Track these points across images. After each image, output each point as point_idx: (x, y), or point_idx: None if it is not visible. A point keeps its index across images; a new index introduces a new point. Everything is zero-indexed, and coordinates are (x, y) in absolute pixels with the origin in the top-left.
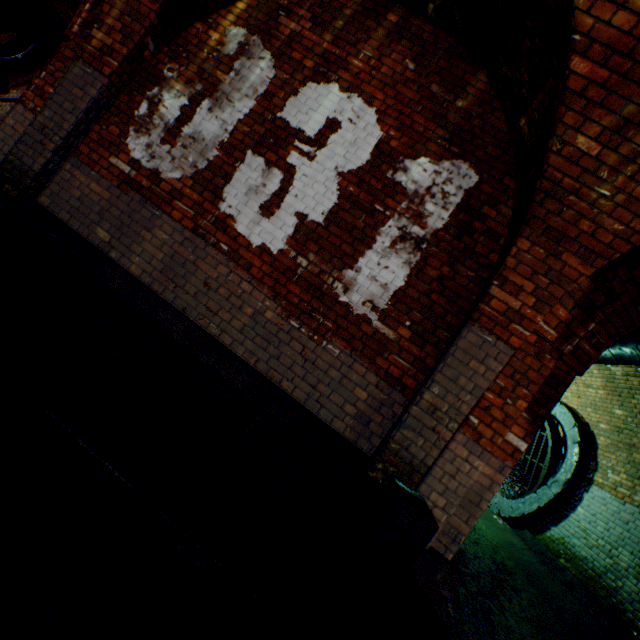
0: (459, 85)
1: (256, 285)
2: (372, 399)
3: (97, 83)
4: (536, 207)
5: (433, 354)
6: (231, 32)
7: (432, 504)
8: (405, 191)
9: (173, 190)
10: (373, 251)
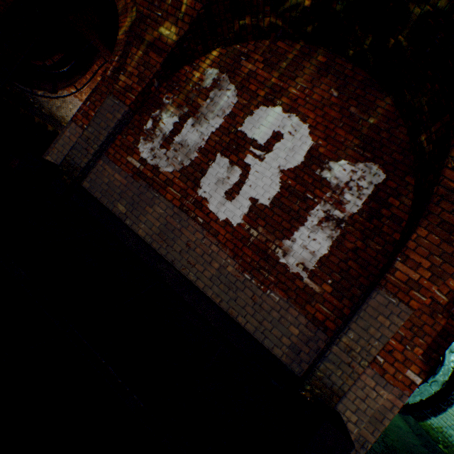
0: (371, 107)
1: (221, 247)
2: (302, 335)
3: (121, 110)
4: (433, 206)
5: (348, 305)
6: (208, 72)
7: (346, 419)
8: (329, 184)
9: (167, 179)
10: (305, 227)
